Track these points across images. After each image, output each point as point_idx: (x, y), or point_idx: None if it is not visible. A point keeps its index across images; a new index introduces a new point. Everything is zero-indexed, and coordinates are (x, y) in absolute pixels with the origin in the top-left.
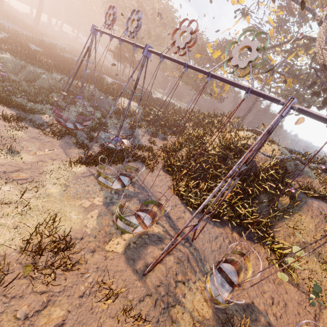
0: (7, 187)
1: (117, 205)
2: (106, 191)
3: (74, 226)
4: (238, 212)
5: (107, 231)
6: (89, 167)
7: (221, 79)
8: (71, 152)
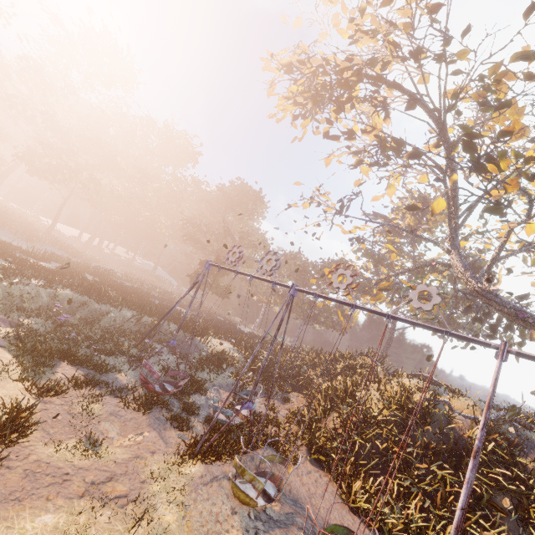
0: (104, 515)
1: None
2: (241, 514)
3: None
4: None
5: None
6: (206, 464)
7: (406, 322)
8: (168, 436)
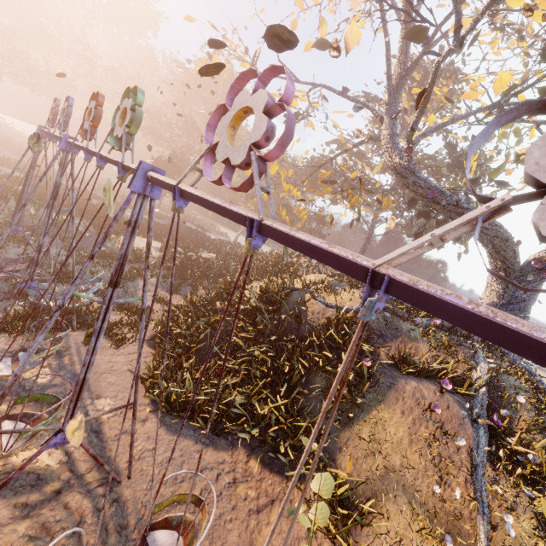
0: None
1: None
2: None
3: None
4: (259, 414)
5: None
6: None
7: (106, 160)
8: None
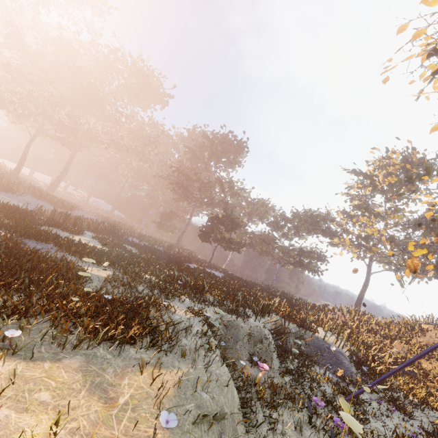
0: None
1: None
2: None
3: None
4: None
5: None
6: None
7: None
8: None
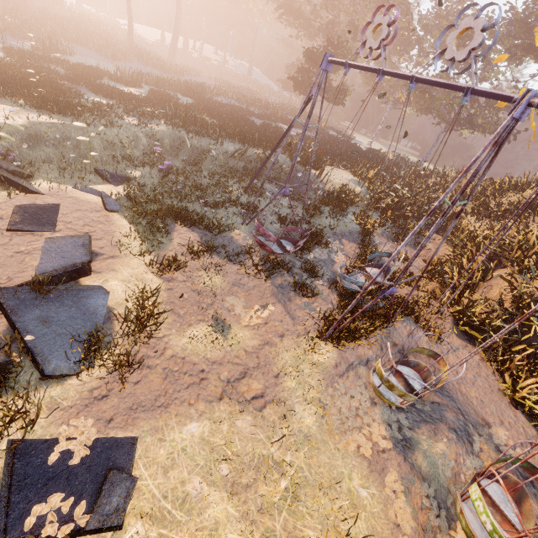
0: (244, 421)
1: (420, 449)
2: (382, 405)
3: (378, 527)
4: None
5: (421, 523)
6: (339, 349)
7: None
8: (294, 308)
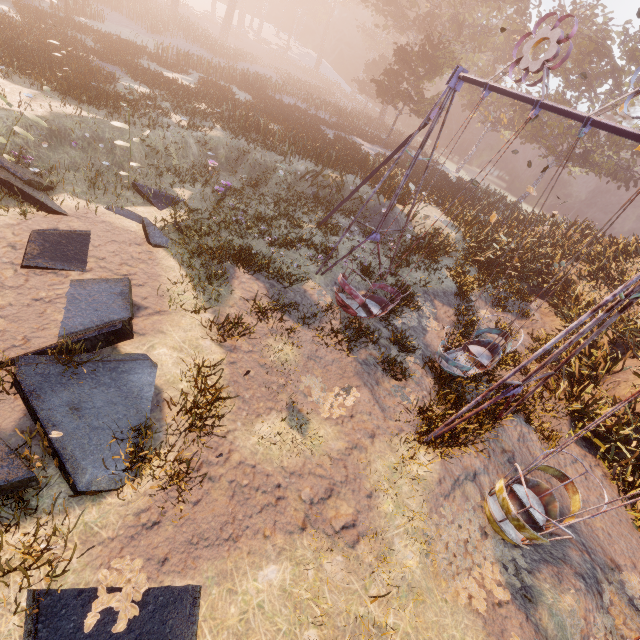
0: (334, 562)
1: (544, 603)
2: (494, 537)
3: None
4: None
5: None
6: (442, 458)
7: None
8: (383, 395)
